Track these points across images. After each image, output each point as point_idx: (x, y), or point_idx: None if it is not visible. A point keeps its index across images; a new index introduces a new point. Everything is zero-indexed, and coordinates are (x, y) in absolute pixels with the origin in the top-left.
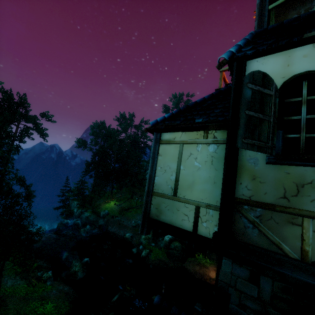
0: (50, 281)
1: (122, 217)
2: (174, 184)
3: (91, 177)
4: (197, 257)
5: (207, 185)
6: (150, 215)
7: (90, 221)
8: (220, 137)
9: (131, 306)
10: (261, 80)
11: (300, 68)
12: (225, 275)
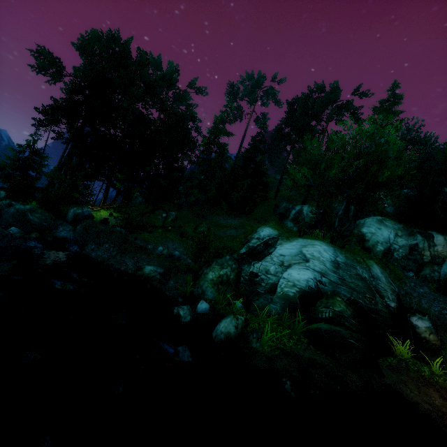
0: None
1: (129, 235)
2: None
3: (60, 138)
4: (398, 354)
5: None
6: None
7: (28, 224)
8: None
9: None
10: None
11: None
12: None
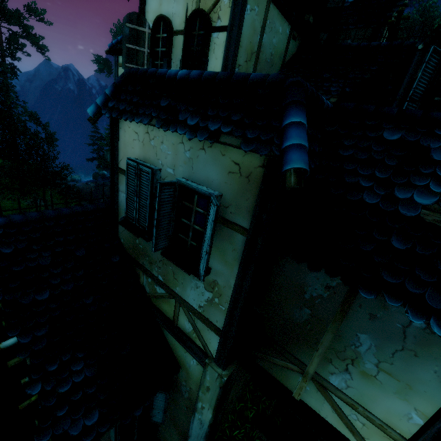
0: None
1: None
2: None
3: None
4: None
5: None
6: None
7: None
8: None
9: None
10: (136, 20)
11: (164, 9)
12: None
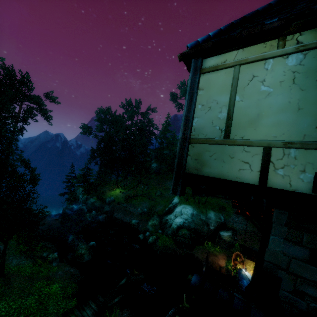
0: (56, 262)
1: (128, 204)
2: (225, 122)
3: (97, 164)
4: (205, 245)
5: (286, 115)
6: (187, 170)
7: (95, 207)
8: (310, 40)
9: (138, 290)
10: None
11: None
12: (273, 255)
